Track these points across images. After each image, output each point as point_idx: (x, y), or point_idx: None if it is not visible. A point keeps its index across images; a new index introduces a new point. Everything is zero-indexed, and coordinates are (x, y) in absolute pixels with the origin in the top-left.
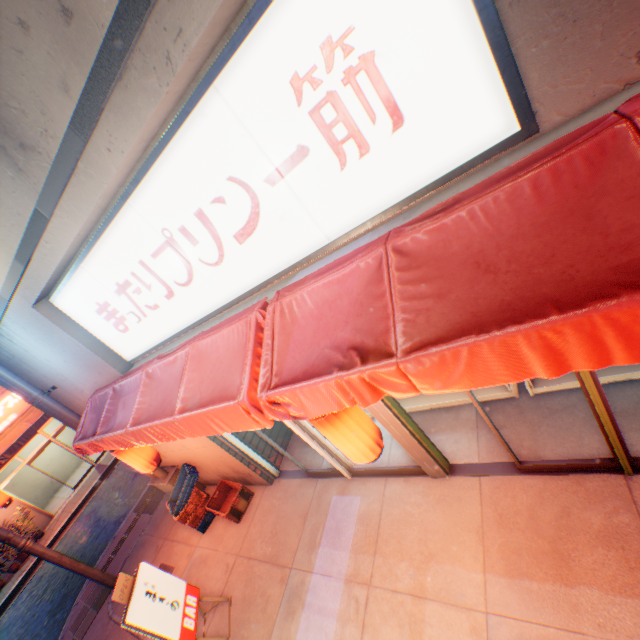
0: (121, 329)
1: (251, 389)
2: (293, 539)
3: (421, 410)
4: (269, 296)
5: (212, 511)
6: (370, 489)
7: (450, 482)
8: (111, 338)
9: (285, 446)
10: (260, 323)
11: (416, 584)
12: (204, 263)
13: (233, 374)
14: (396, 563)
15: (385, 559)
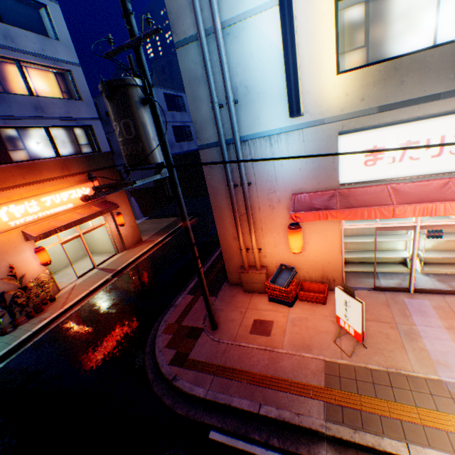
0: (366, 164)
1: None
2: (385, 313)
3: (444, 273)
4: None
5: (295, 297)
6: (432, 298)
7: None
8: (348, 167)
9: None
10: None
11: None
12: None
13: None
14: None
15: None
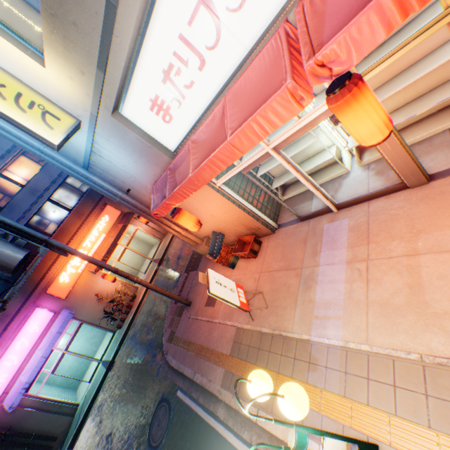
0: (167, 121)
1: (293, 75)
2: (299, 255)
3: None
4: (288, 16)
5: (236, 257)
6: (355, 212)
7: (430, 186)
8: (160, 133)
9: (278, 211)
10: (287, 33)
11: (408, 250)
12: (229, 12)
13: (270, 84)
14: (388, 244)
15: (377, 244)
